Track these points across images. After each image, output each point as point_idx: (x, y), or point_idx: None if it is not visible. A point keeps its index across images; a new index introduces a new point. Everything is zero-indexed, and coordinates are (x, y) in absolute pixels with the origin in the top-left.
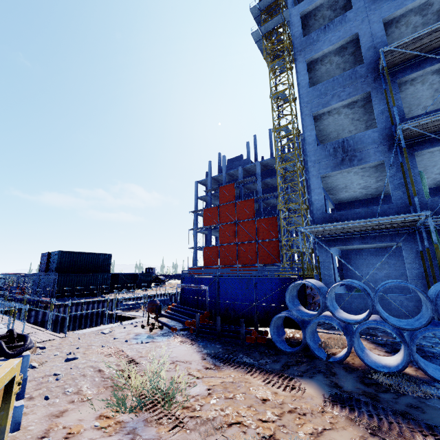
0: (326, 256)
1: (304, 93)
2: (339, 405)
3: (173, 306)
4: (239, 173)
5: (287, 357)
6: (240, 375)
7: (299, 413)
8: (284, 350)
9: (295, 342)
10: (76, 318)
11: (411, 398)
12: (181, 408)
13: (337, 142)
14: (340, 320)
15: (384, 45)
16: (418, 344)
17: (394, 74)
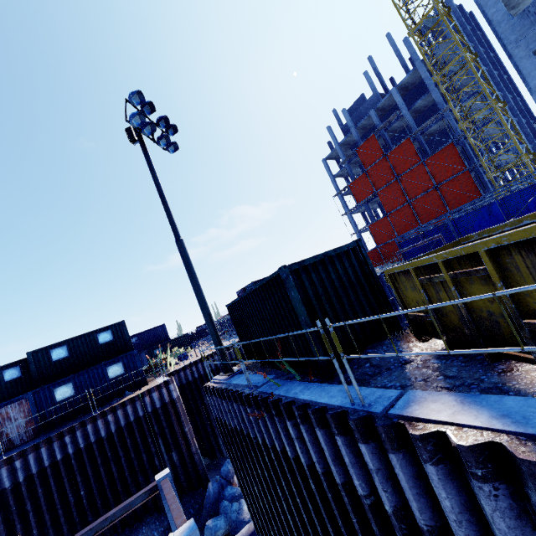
0: None
1: None
2: None
3: None
4: (373, 119)
5: None
6: None
7: None
8: None
9: None
10: None
11: None
12: None
13: None
14: None
15: None
16: None
17: None
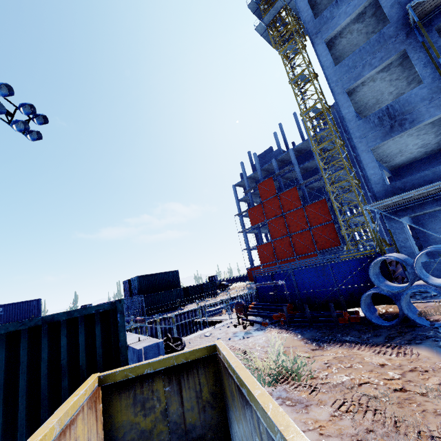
0: (398, 227)
1: (331, 73)
2: None
3: (253, 305)
4: (274, 166)
5: (386, 330)
6: (348, 351)
7: (420, 371)
8: (382, 324)
9: (391, 316)
10: (166, 331)
11: None
12: (309, 378)
13: (381, 111)
14: (436, 286)
15: None
16: None
17: (429, 22)
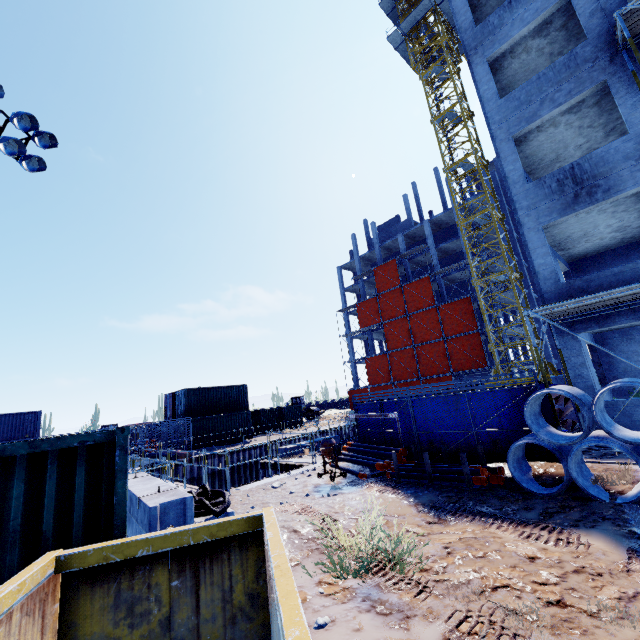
0: (573, 347)
1: (493, 109)
2: None
3: (350, 446)
4: (400, 243)
5: (543, 501)
6: (482, 529)
7: (590, 573)
8: (537, 492)
9: (551, 480)
10: (221, 473)
11: None
12: (418, 570)
13: (562, 171)
14: (623, 441)
15: (619, 2)
16: None
17: None
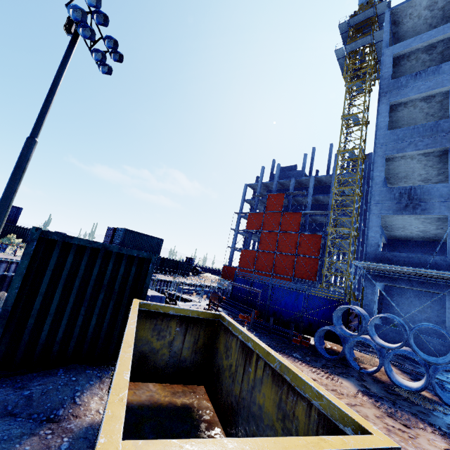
0: (371, 288)
1: (381, 135)
2: (367, 396)
3: (224, 299)
4: (291, 184)
5: (326, 360)
6: (292, 362)
7: (338, 392)
8: (324, 355)
9: (333, 352)
10: None
11: (422, 408)
12: None
13: (405, 188)
14: (376, 344)
15: None
16: (439, 379)
17: None
